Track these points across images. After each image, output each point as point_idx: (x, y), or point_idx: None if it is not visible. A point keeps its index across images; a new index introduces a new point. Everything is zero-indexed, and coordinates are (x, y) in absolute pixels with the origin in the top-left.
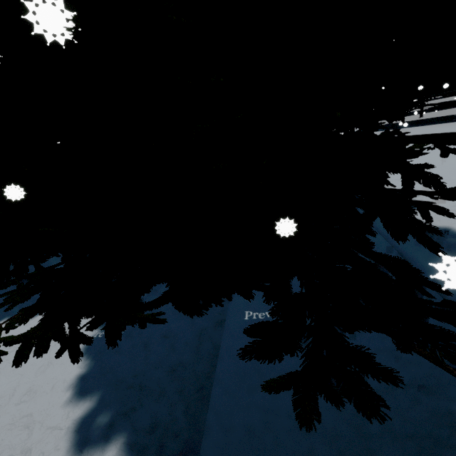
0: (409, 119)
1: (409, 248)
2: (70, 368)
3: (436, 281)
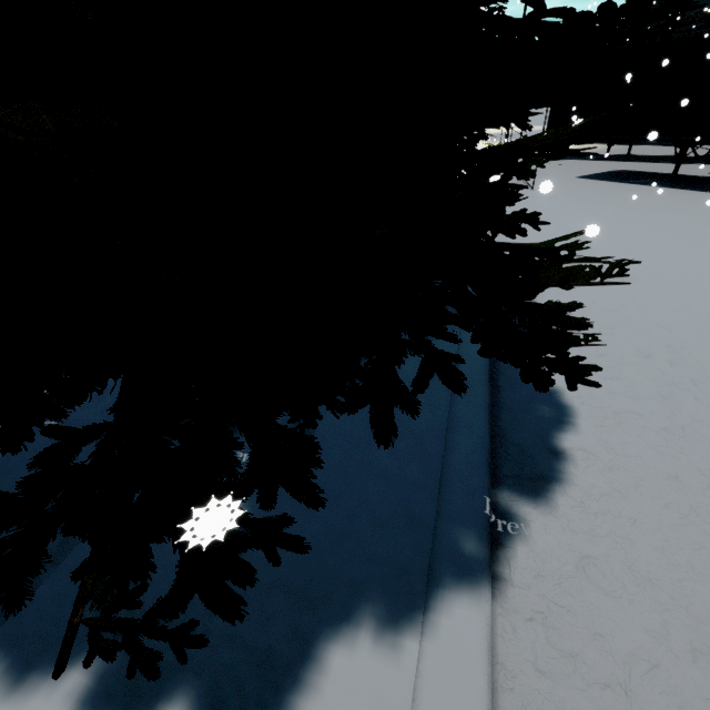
0: (695, 171)
1: (465, 408)
2: None
3: (450, 467)
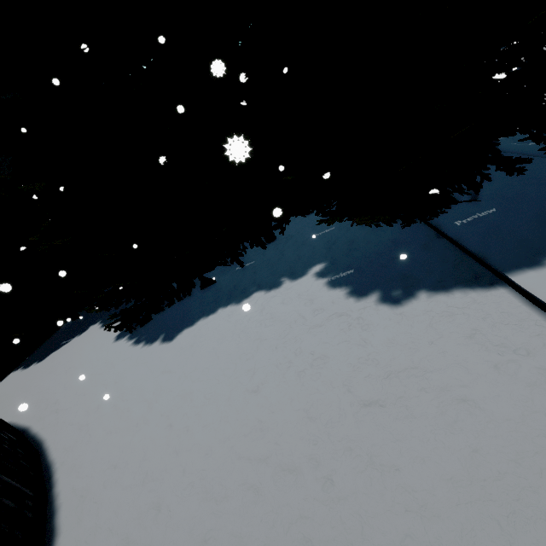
0: None
1: None
2: (334, 294)
3: None
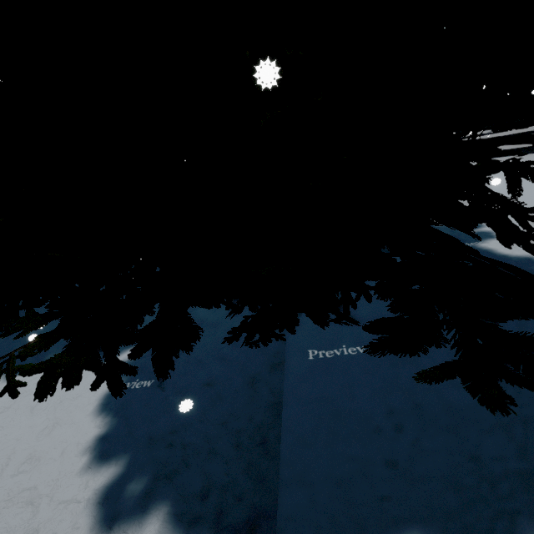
0: None
1: None
2: (85, 428)
3: None
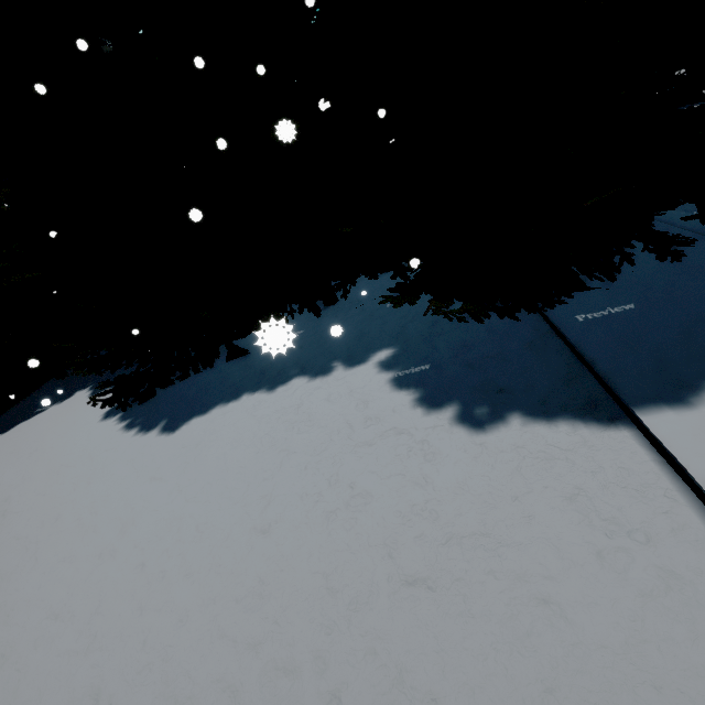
0: None
1: None
2: (398, 398)
3: None
